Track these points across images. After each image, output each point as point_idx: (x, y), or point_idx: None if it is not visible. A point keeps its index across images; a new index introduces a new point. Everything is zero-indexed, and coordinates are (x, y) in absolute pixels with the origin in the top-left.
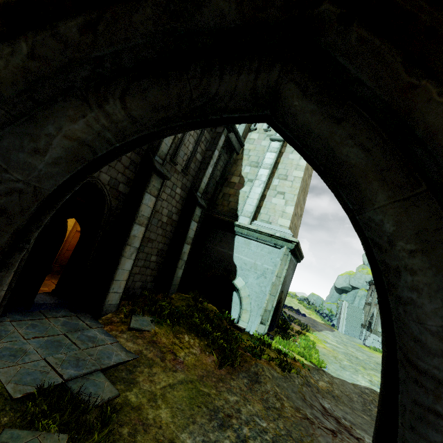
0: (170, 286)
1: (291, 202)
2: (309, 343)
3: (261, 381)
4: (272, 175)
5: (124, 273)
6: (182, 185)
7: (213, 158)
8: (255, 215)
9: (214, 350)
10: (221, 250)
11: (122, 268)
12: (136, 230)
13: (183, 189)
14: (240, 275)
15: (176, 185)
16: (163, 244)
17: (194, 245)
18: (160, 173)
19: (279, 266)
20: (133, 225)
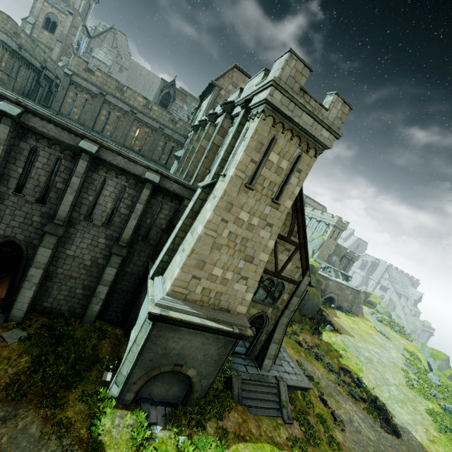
0: (83, 316)
1: (181, 263)
2: (201, 450)
3: (8, 423)
4: (190, 227)
5: (26, 298)
6: (107, 236)
7: (136, 212)
8: (165, 270)
9: (28, 379)
10: (143, 297)
11: (24, 295)
12: (34, 271)
13: (109, 239)
14: (135, 328)
15: (98, 236)
16: (90, 281)
17: (137, 286)
18: (50, 233)
19: (139, 333)
20: (31, 268)
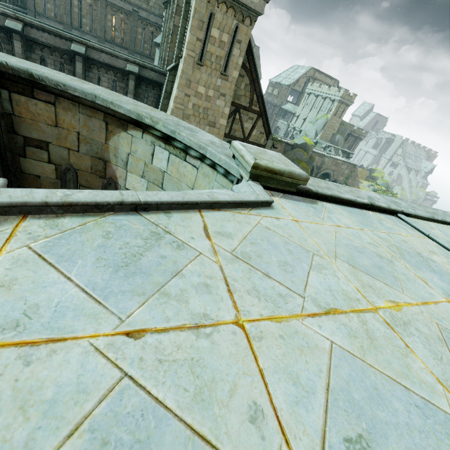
0: None
1: None
2: None
3: None
4: (168, 106)
5: None
6: None
7: None
8: None
9: None
10: None
11: None
12: None
13: None
14: None
15: None
16: None
17: None
18: None
19: None
20: None
